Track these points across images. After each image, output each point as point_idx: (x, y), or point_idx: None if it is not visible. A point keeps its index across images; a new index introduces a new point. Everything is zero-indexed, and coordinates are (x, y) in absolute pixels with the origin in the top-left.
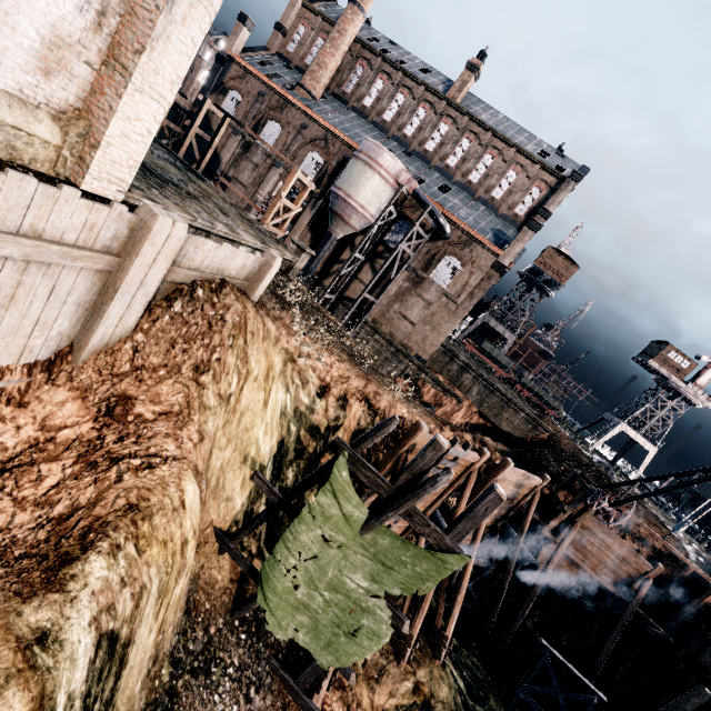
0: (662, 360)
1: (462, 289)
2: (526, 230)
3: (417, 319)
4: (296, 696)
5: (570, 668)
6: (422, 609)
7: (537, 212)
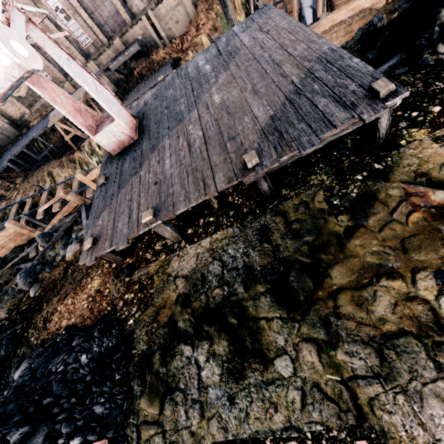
0: None
1: None
2: None
3: None
4: None
5: None
6: None
7: None
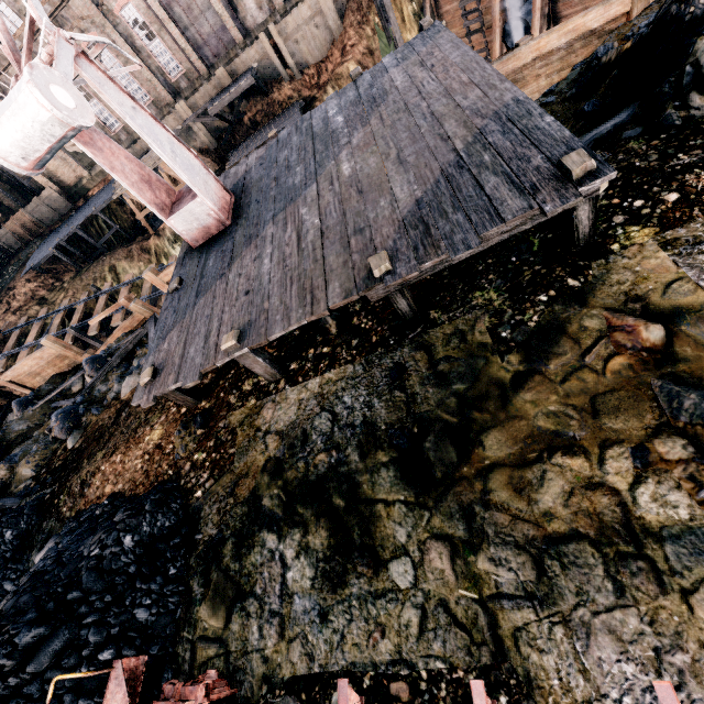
0: None
1: None
2: None
3: None
4: None
5: None
6: None
7: None
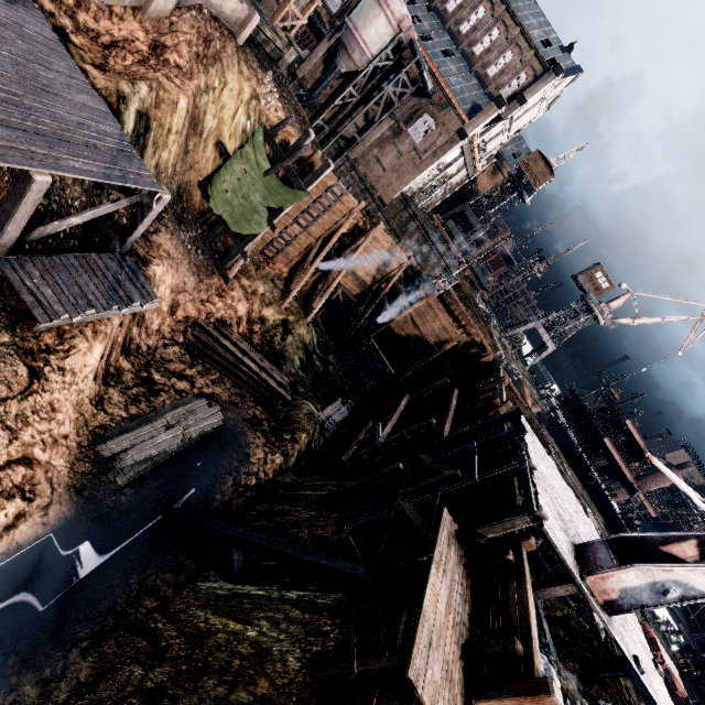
0: (589, 277)
1: (429, 147)
2: (492, 105)
3: (388, 166)
4: (220, 270)
5: (380, 353)
6: (302, 280)
7: (515, 97)
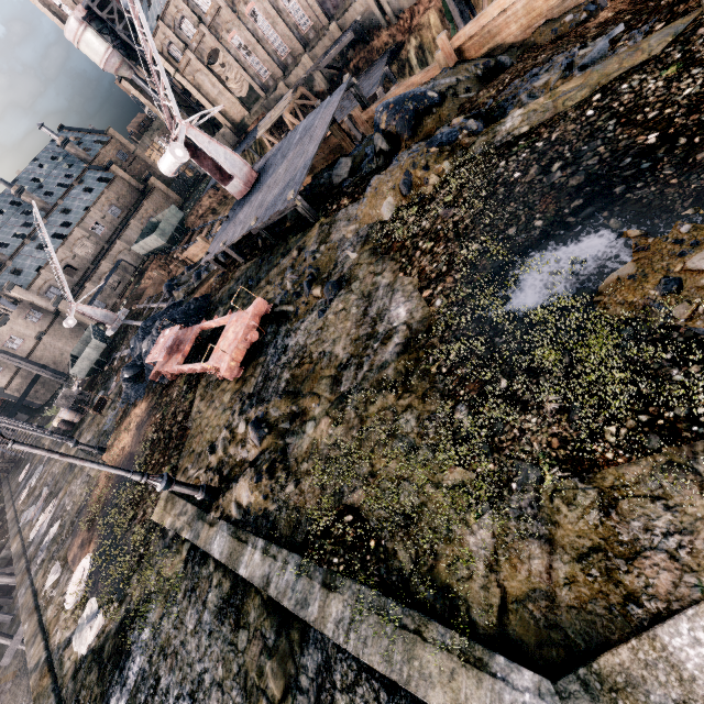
0: None
1: None
2: None
3: None
4: None
5: None
6: None
7: None
